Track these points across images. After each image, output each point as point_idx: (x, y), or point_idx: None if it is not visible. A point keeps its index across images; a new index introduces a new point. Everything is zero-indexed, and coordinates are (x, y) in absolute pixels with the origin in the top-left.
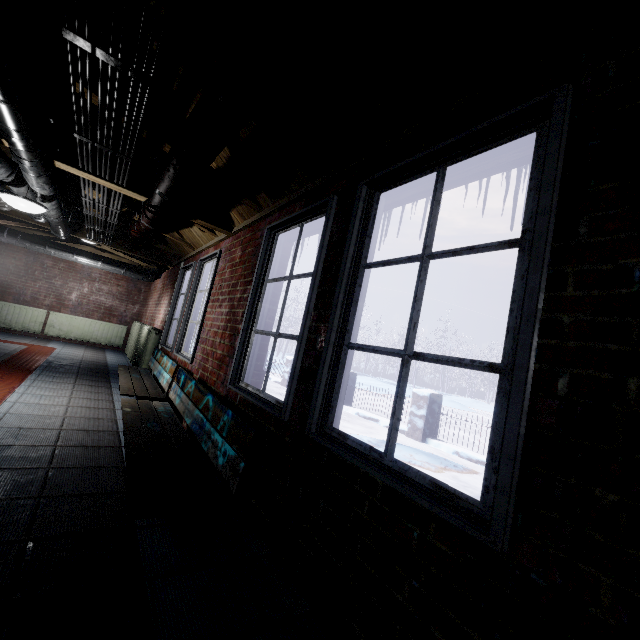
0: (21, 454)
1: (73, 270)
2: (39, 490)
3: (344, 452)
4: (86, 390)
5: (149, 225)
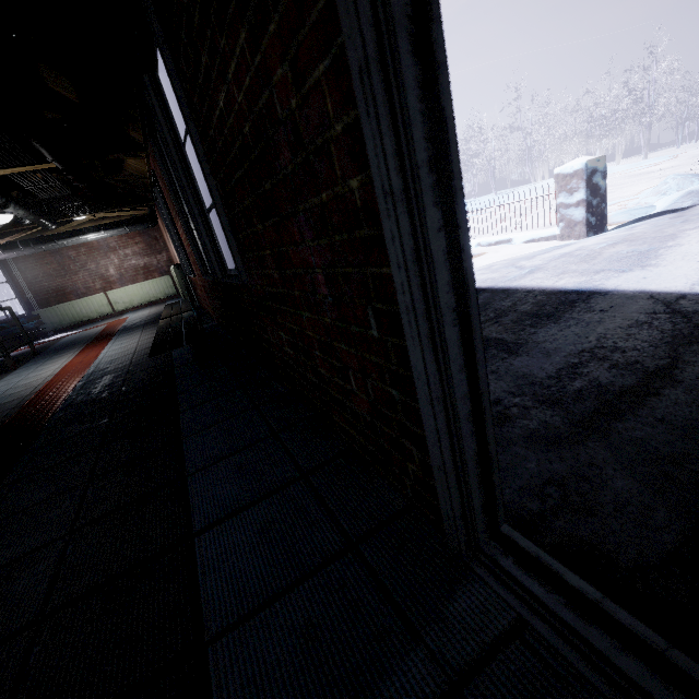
0: (115, 368)
1: (94, 250)
2: (126, 375)
3: (223, 279)
4: (150, 330)
5: (81, 184)
